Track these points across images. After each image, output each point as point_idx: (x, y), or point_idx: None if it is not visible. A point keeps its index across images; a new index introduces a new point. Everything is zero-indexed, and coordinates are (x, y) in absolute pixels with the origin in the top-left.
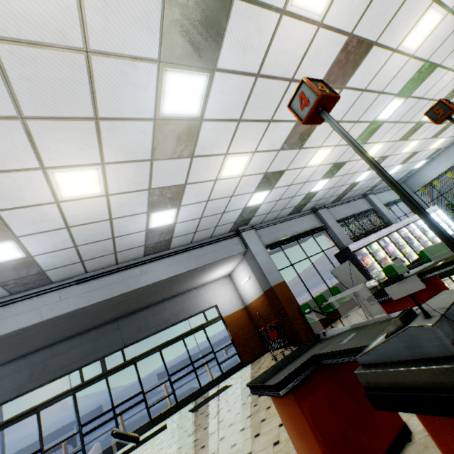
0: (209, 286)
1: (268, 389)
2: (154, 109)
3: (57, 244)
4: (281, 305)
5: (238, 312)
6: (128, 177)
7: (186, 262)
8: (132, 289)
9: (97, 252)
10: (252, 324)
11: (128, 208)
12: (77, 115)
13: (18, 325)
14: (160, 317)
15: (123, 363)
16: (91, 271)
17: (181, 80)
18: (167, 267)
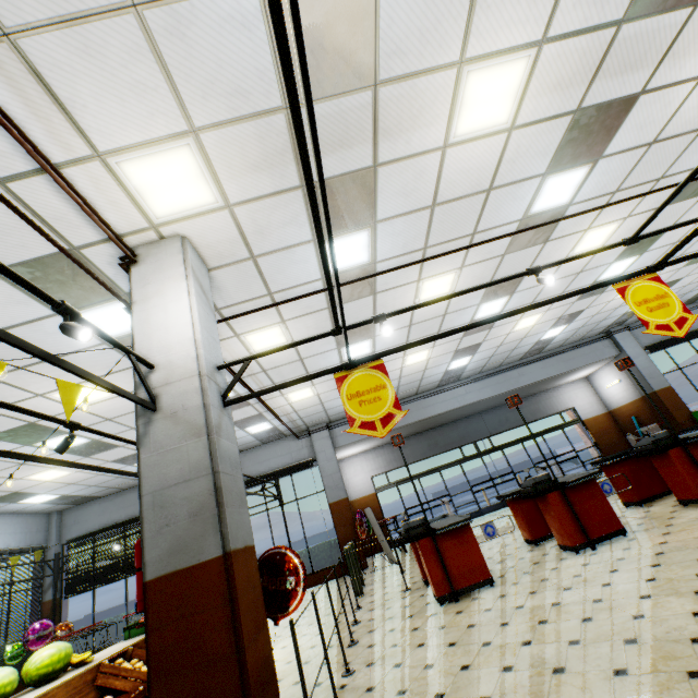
0: (563, 388)
1: (695, 429)
2: (595, 280)
3: (485, 356)
4: (666, 410)
5: (600, 416)
6: (553, 313)
7: (557, 365)
8: (514, 387)
9: (497, 359)
10: (618, 430)
11: (538, 330)
12: (554, 295)
13: (447, 408)
14: (517, 414)
15: (492, 448)
16: (481, 372)
17: (619, 264)
18: (540, 370)
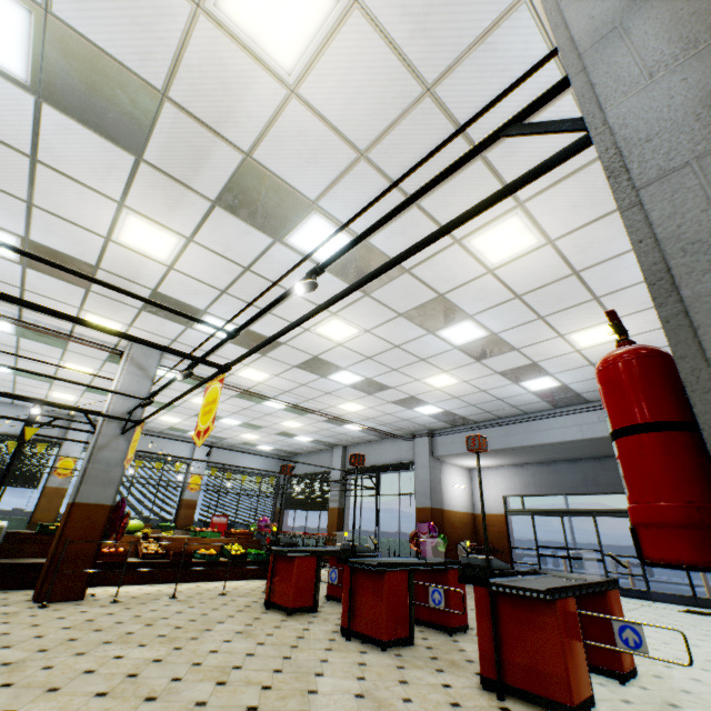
0: None
1: None
2: None
3: (585, 375)
4: None
5: None
6: (648, 320)
7: None
8: None
9: None
10: None
11: (660, 340)
12: (578, 303)
13: (563, 437)
14: None
15: None
16: None
17: None
18: None
